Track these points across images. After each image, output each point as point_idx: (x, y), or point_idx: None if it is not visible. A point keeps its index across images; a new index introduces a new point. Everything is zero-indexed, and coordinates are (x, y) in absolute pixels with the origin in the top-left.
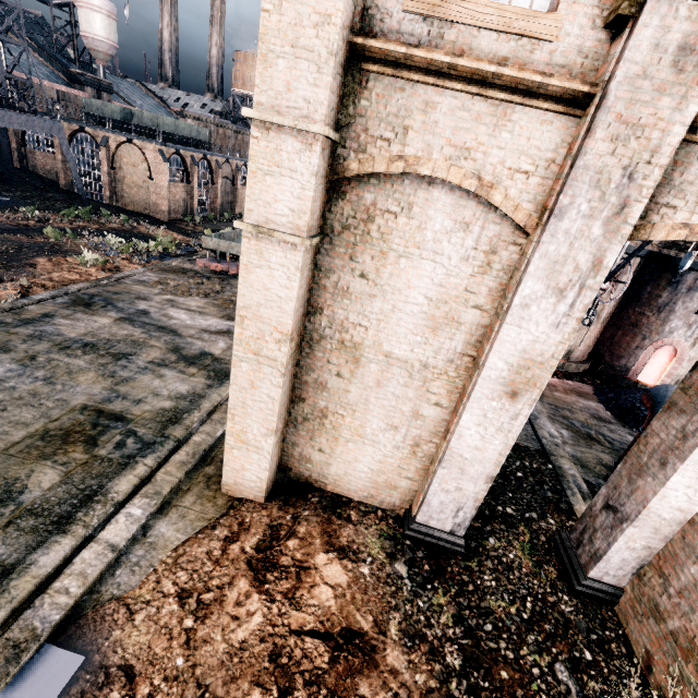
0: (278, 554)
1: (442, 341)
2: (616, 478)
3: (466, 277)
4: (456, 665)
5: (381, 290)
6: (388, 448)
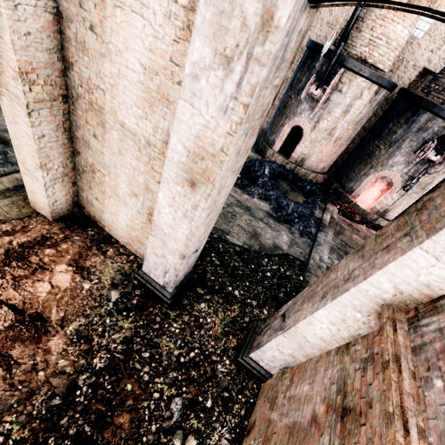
0: (33, 253)
1: (157, 119)
2: (300, 296)
3: (170, 42)
4: (97, 366)
5: (107, 49)
6: (134, 211)
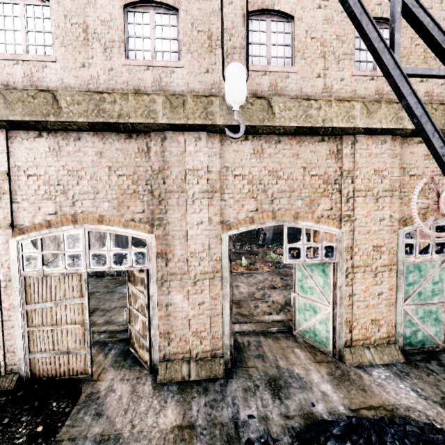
0: None
1: None
2: None
3: None
4: None
5: None
6: None
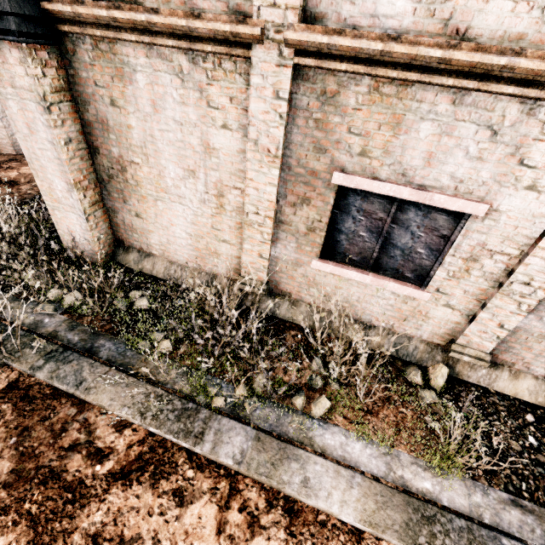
0: (4, 165)
1: None
2: None
3: None
4: None
5: None
6: None
